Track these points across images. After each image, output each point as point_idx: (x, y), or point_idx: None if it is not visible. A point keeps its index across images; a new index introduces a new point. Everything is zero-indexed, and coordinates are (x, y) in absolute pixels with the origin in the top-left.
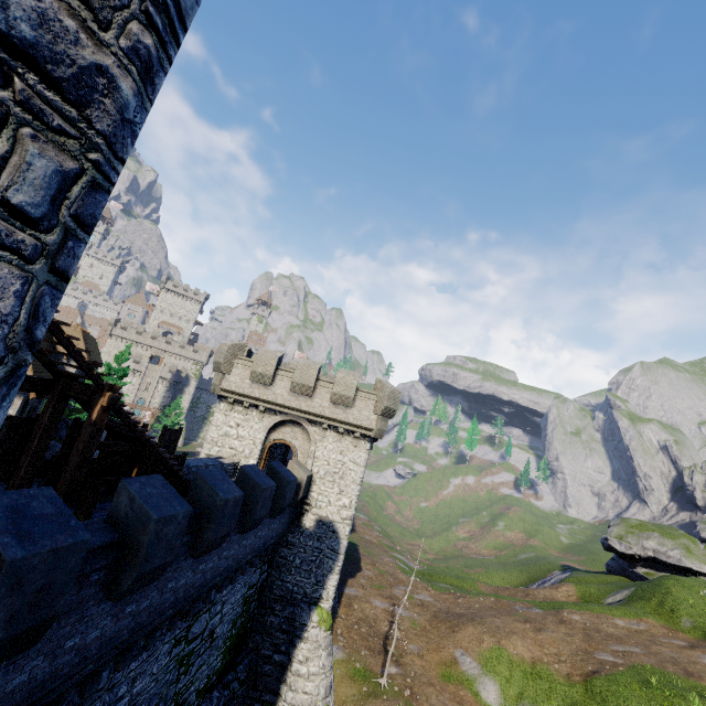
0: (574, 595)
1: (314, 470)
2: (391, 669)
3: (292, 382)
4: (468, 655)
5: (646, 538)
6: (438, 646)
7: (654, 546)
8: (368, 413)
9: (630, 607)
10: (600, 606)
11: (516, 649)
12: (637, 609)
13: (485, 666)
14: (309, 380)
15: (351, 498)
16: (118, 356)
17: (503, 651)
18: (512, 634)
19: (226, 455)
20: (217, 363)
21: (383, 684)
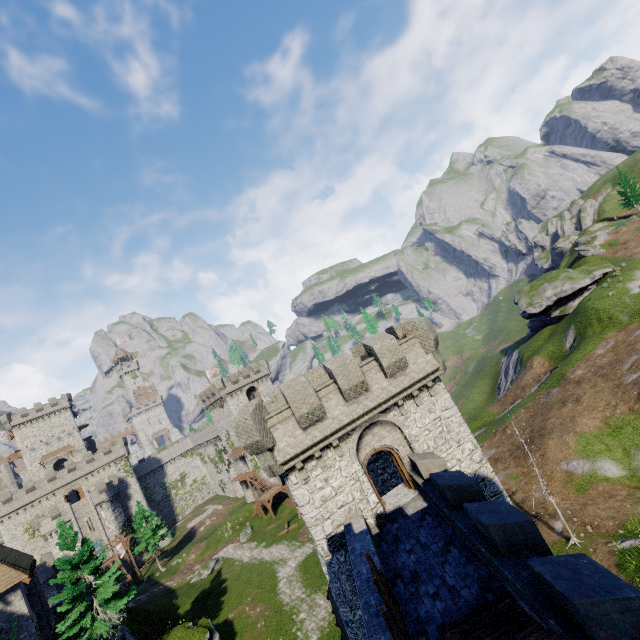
0: (544, 362)
1: (424, 448)
2: (557, 525)
3: (344, 392)
4: (571, 461)
5: (544, 292)
6: (548, 476)
7: (553, 292)
8: (423, 357)
9: (589, 338)
10: (577, 353)
11: (588, 425)
12: (594, 335)
13: (588, 456)
14: (356, 376)
15: (469, 439)
16: (70, 539)
17: (585, 435)
18: (574, 420)
19: (342, 518)
20: (253, 444)
21: (577, 543)
